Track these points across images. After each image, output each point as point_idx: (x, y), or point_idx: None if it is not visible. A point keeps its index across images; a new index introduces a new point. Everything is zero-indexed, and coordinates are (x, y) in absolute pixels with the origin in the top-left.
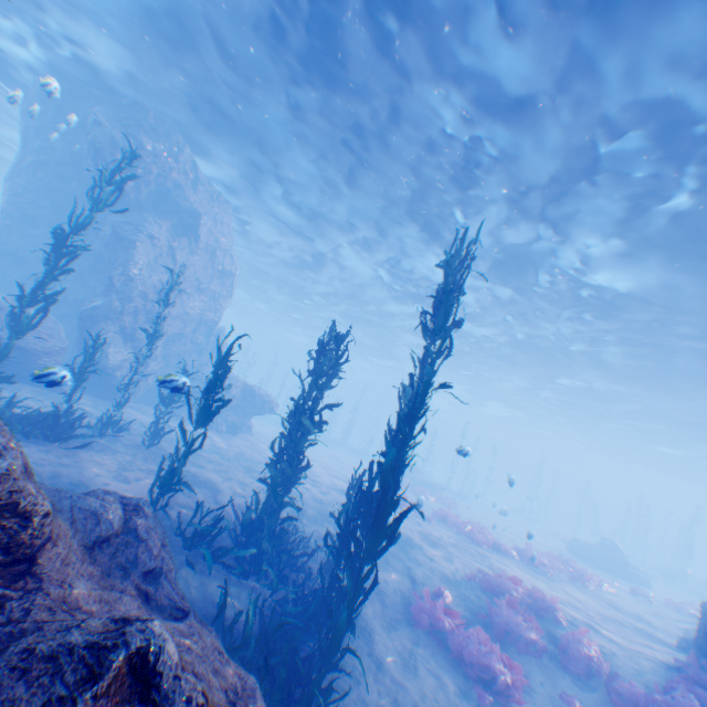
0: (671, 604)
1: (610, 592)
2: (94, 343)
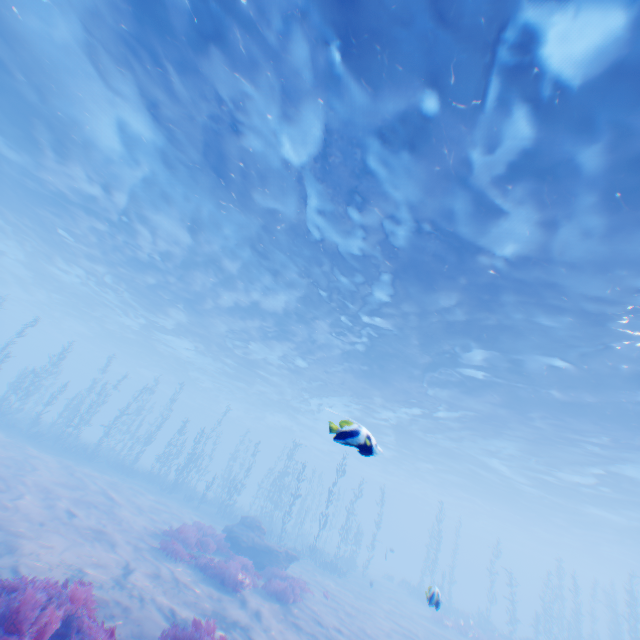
0: None
1: None
2: None
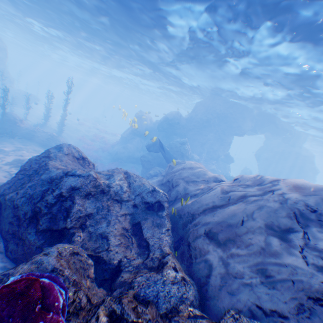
0: None
1: None
2: None
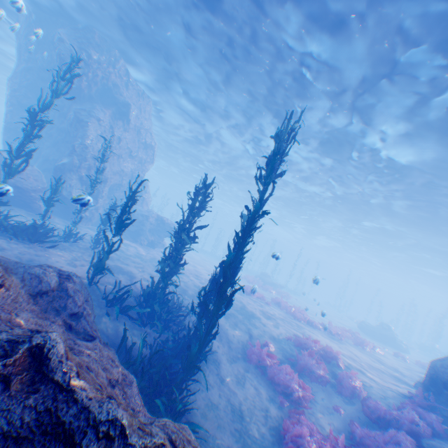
0: (419, 364)
1: (380, 354)
2: (57, 183)
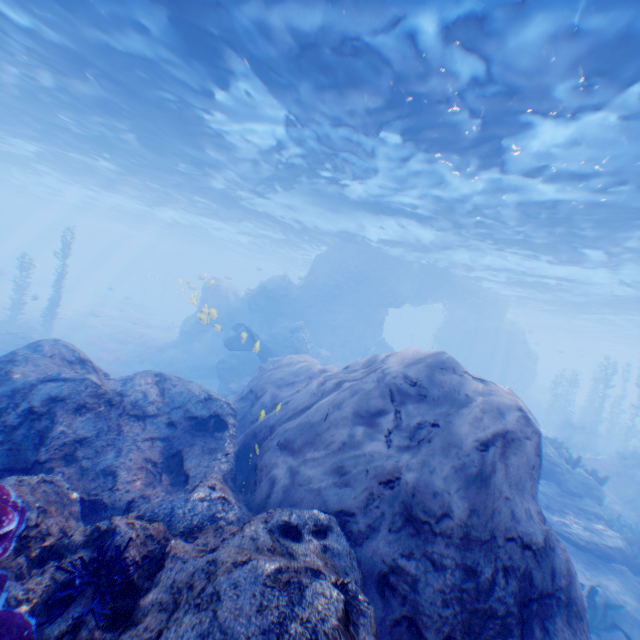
0: None
1: None
2: None
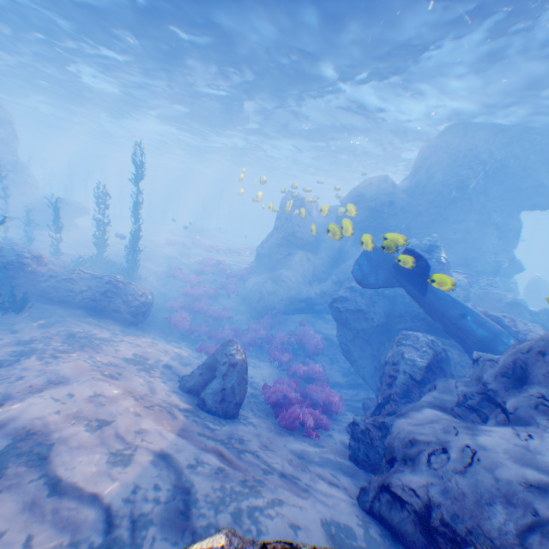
0: None
1: None
2: None
